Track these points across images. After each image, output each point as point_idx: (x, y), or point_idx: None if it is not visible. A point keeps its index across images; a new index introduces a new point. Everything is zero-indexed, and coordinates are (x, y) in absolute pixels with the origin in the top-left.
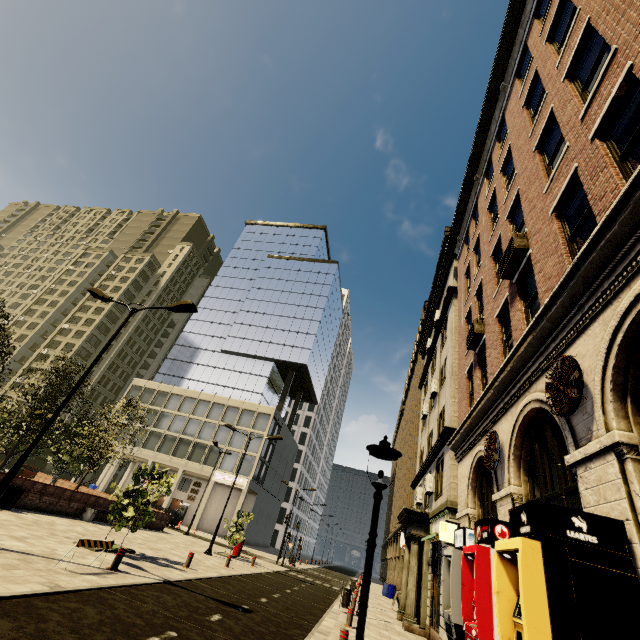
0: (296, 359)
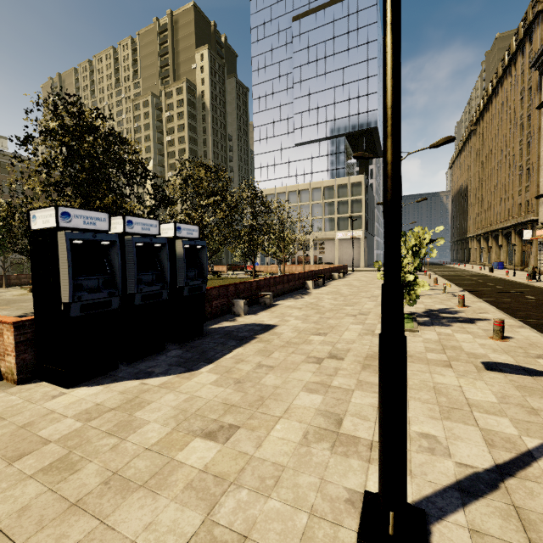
0: (365, 126)
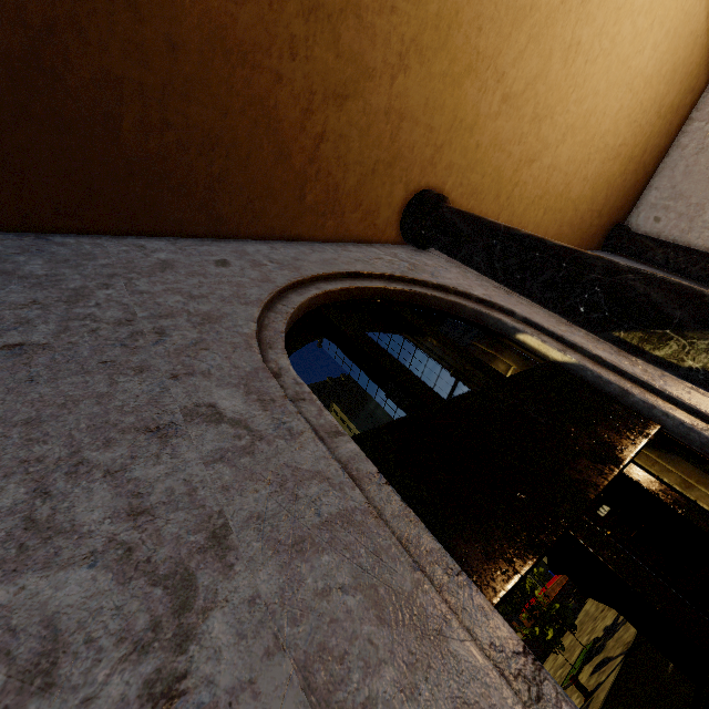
0: None
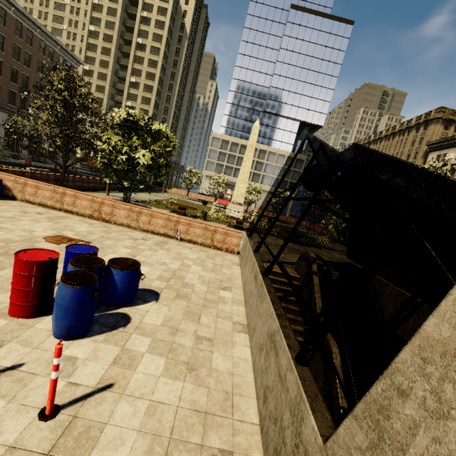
0: (316, 122)
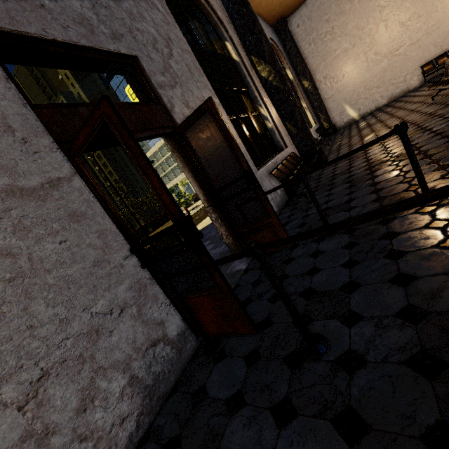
0: None
